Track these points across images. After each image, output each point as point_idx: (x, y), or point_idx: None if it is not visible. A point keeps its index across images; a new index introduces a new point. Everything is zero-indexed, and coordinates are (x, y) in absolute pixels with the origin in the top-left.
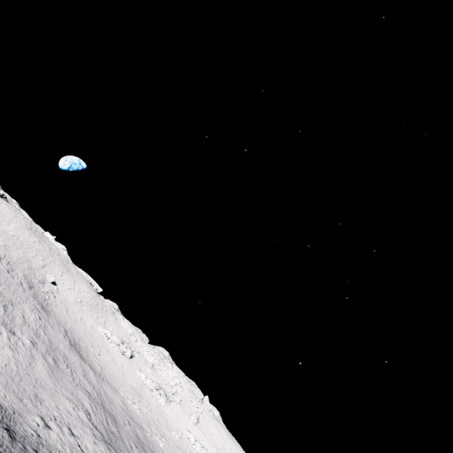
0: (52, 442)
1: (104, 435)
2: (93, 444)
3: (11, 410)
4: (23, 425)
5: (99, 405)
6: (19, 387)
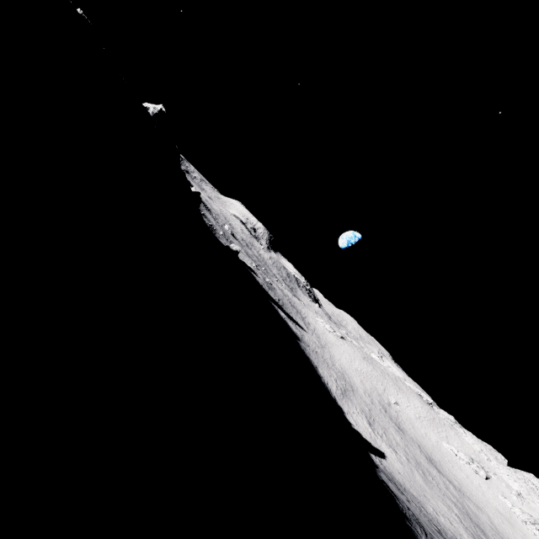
0: (442, 522)
1: (474, 536)
2: (466, 536)
3: (419, 500)
4: (426, 508)
5: (465, 514)
6: (415, 488)
